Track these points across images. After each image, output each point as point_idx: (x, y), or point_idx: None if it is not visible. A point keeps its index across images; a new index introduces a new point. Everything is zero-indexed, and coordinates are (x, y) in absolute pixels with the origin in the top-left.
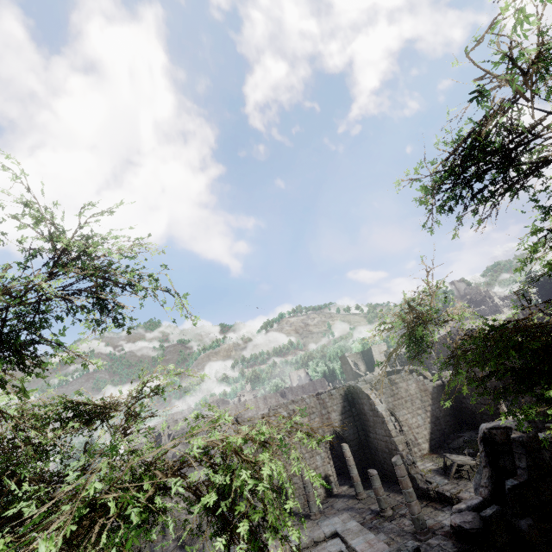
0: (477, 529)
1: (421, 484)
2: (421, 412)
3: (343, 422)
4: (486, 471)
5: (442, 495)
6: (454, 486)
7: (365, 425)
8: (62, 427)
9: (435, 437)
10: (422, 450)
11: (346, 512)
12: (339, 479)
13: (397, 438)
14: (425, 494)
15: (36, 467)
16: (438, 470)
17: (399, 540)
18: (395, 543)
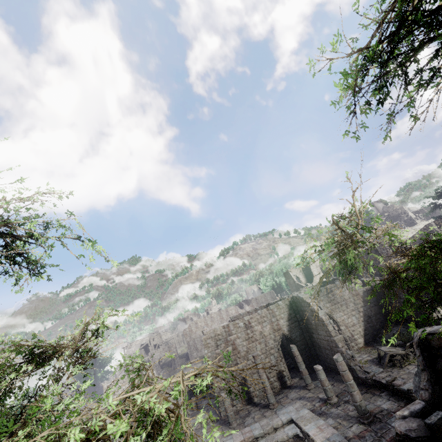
0: (423, 437)
1: (360, 374)
2: (355, 313)
3: (290, 326)
4: (425, 374)
5: (379, 383)
6: (388, 373)
7: (308, 328)
8: (18, 370)
9: (368, 333)
10: (358, 344)
11: (298, 401)
12: (291, 372)
13: (336, 337)
14: (364, 382)
15: (8, 404)
16: (373, 360)
17: (345, 424)
18: (342, 427)
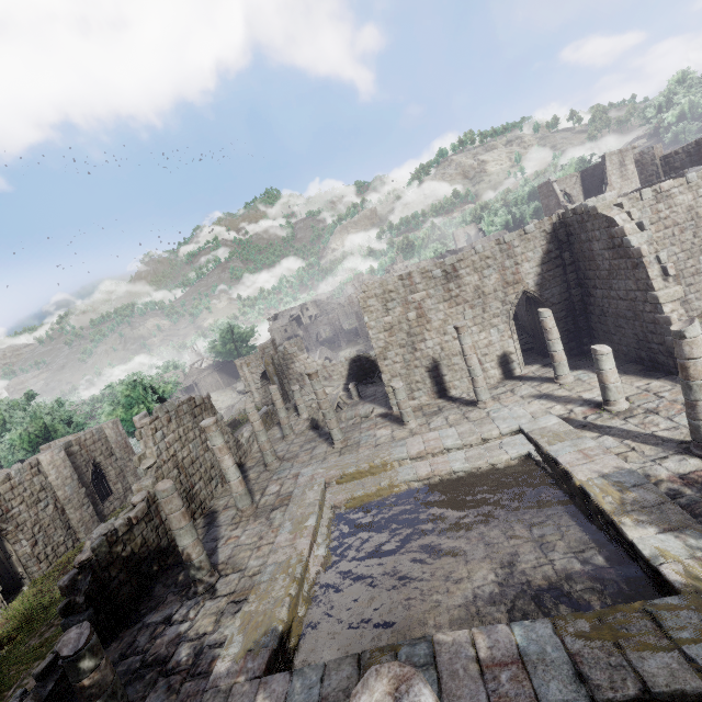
0: None
1: None
2: None
3: (543, 277)
4: None
5: None
6: None
7: (586, 278)
8: None
9: None
10: (690, 311)
11: (536, 401)
12: (524, 356)
13: (664, 292)
14: None
15: None
16: None
17: (647, 451)
18: (638, 456)
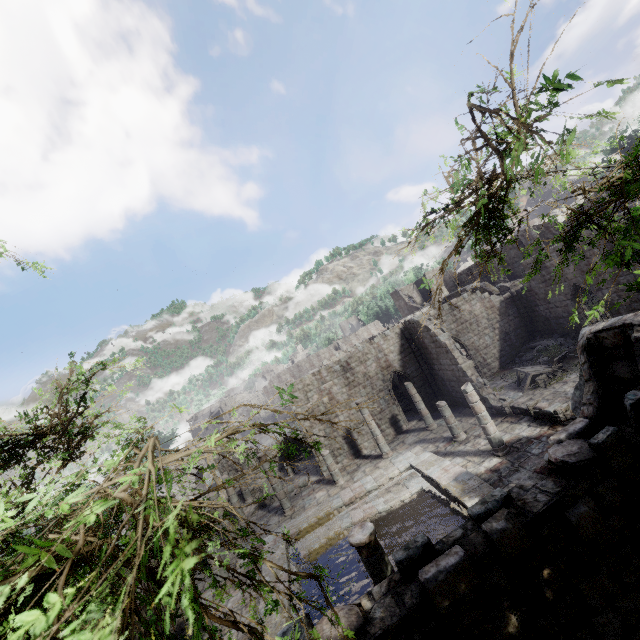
0: (586, 460)
1: (494, 403)
2: (488, 332)
3: (403, 361)
4: (590, 385)
5: (517, 409)
6: (529, 397)
7: (427, 359)
8: None
9: (505, 354)
10: (492, 370)
11: (418, 445)
12: (407, 415)
13: (464, 365)
14: (499, 412)
15: None
16: (511, 385)
17: (476, 460)
18: (472, 464)
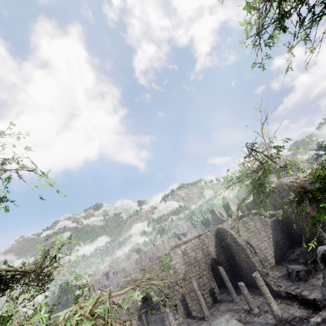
0: None
1: (274, 288)
2: (266, 239)
3: (217, 252)
4: None
5: (290, 294)
6: (296, 286)
7: (231, 252)
8: None
9: (277, 254)
10: (270, 264)
11: (227, 313)
12: (220, 289)
13: (253, 259)
14: (278, 294)
15: None
16: (284, 276)
17: None
18: None
